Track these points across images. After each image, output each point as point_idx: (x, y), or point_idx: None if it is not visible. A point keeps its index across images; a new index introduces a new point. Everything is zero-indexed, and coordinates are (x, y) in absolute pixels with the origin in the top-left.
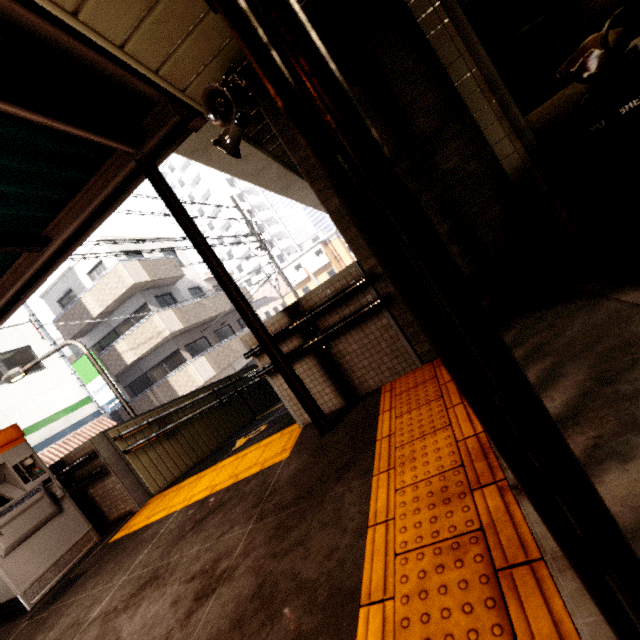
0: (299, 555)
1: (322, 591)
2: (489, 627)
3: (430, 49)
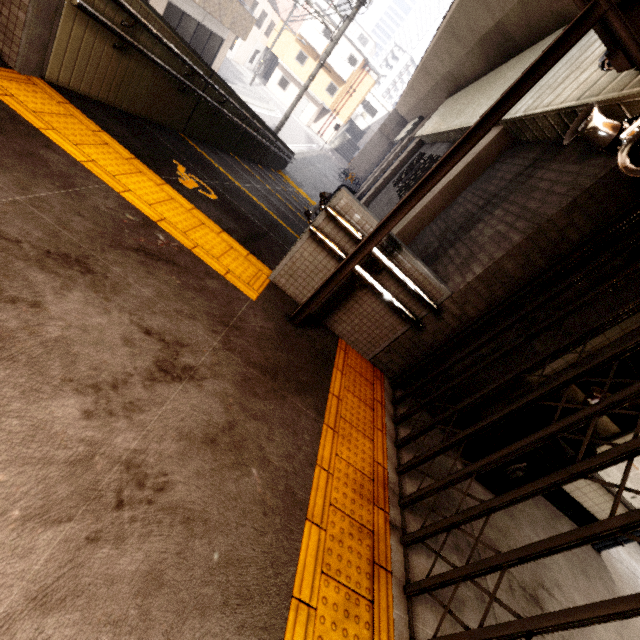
0: (265, 431)
1: (282, 482)
2: (365, 587)
3: (636, 313)
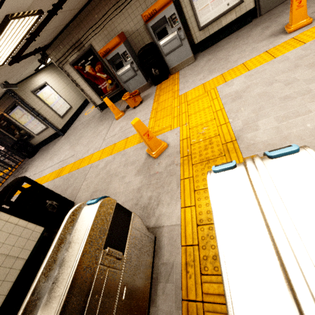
0: None
1: None
2: None
3: None
